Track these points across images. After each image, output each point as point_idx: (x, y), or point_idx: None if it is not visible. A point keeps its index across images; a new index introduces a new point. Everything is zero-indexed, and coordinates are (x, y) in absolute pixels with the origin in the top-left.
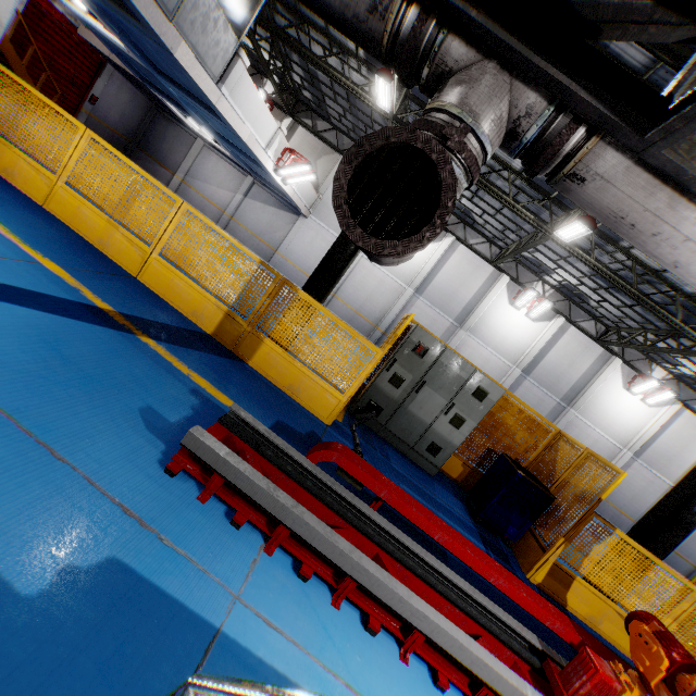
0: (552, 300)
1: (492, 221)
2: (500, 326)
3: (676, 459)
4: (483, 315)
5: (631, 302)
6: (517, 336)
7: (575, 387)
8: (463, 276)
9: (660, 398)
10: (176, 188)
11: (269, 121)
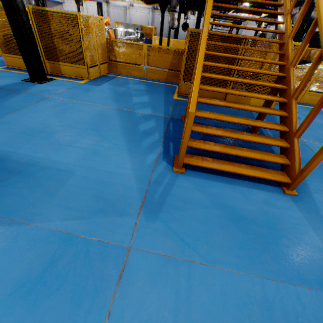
0: None
1: None
2: None
3: None
4: None
5: None
6: None
7: None
8: None
9: None
10: None
11: None
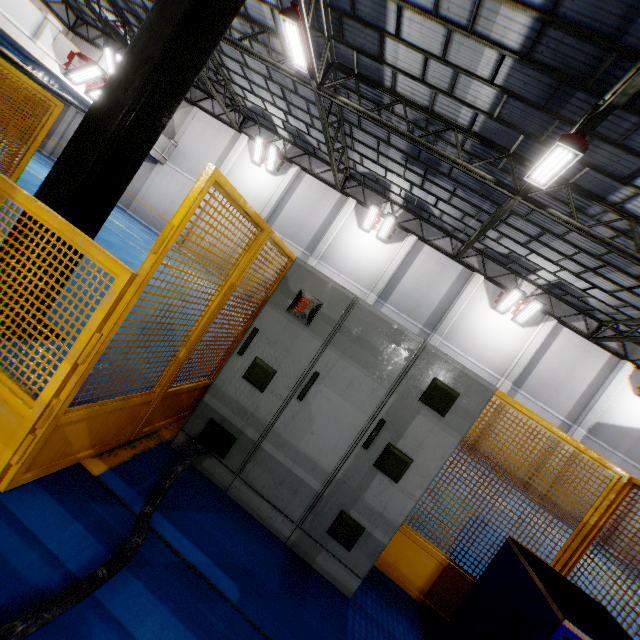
0: (403, 220)
1: (318, 136)
2: (352, 252)
3: (565, 387)
4: (334, 242)
5: (451, 186)
6: (370, 260)
7: (438, 311)
8: (311, 205)
9: (529, 313)
10: (51, 151)
11: (22, 3)
